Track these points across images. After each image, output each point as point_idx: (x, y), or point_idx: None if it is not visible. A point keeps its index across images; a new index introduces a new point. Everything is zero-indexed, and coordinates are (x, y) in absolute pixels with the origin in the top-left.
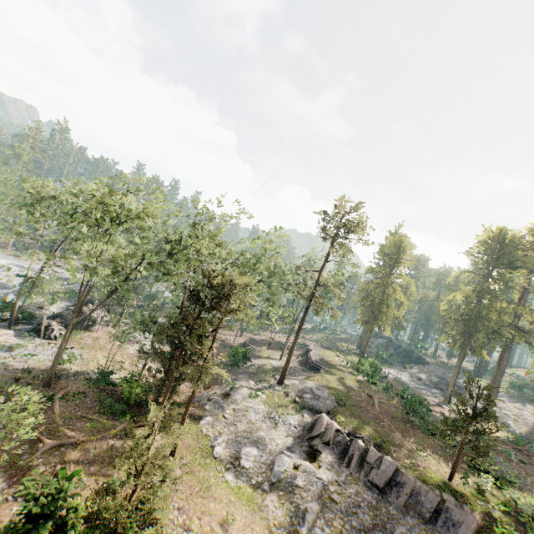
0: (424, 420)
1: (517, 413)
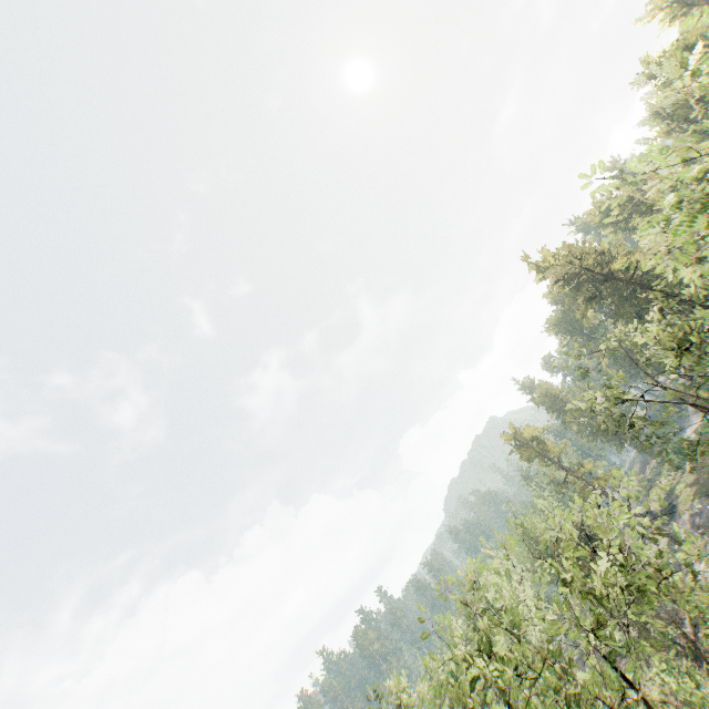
0: None
1: None
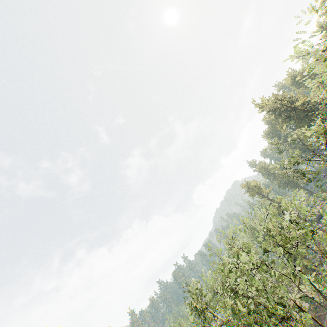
0: None
1: None
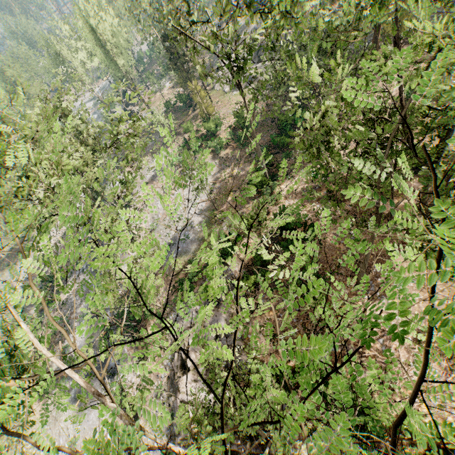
0: None
1: None
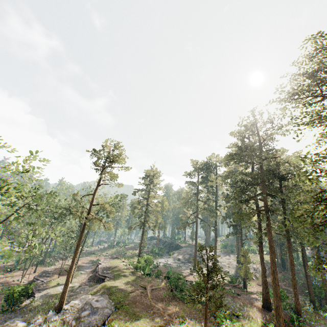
0: (183, 290)
1: (228, 262)
